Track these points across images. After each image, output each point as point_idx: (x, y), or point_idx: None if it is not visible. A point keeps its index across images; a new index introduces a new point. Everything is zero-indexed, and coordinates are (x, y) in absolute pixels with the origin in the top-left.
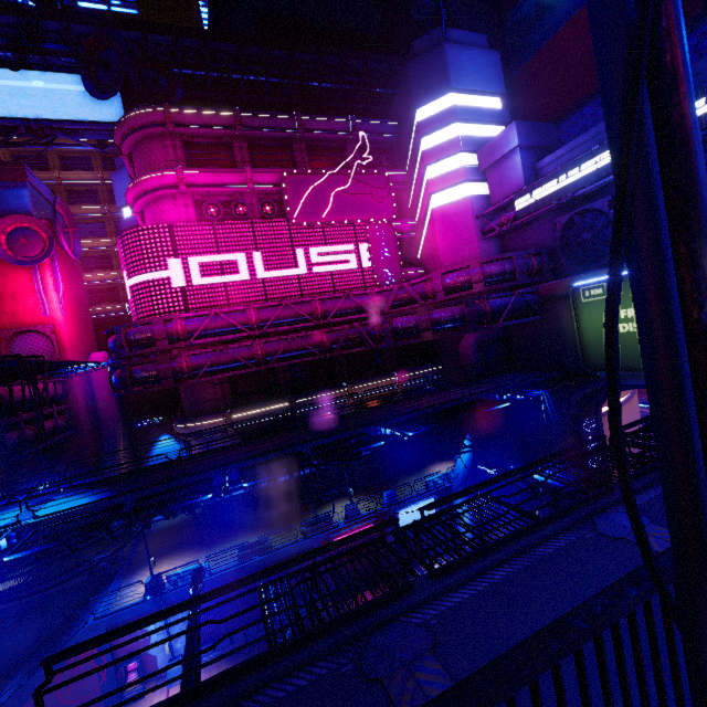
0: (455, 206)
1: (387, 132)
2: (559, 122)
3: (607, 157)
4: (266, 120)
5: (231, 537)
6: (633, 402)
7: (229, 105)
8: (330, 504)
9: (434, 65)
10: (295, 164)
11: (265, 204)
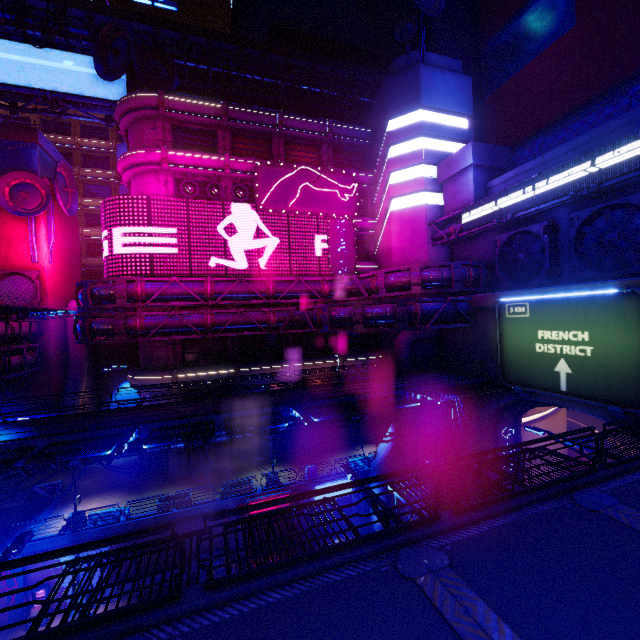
0: (411, 211)
1: (361, 137)
2: (517, 147)
3: (544, 185)
4: (250, 115)
5: (160, 486)
6: (558, 416)
7: (225, 98)
8: (258, 469)
9: (409, 83)
10: (272, 156)
11: (238, 189)
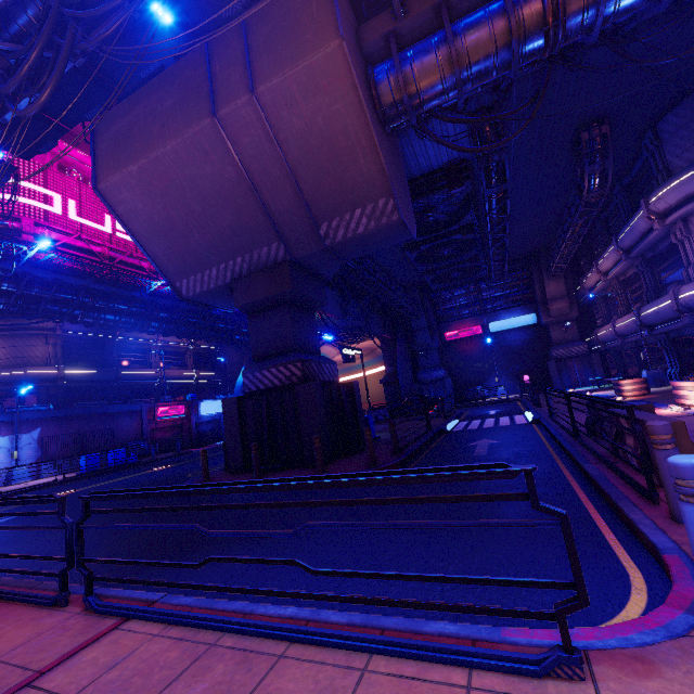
0: None
1: None
2: None
3: None
4: None
5: None
6: None
7: None
8: None
9: None
10: None
11: None
